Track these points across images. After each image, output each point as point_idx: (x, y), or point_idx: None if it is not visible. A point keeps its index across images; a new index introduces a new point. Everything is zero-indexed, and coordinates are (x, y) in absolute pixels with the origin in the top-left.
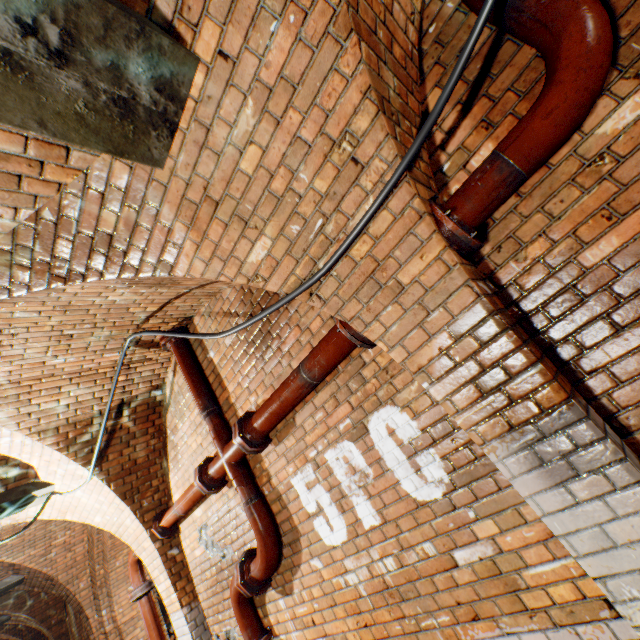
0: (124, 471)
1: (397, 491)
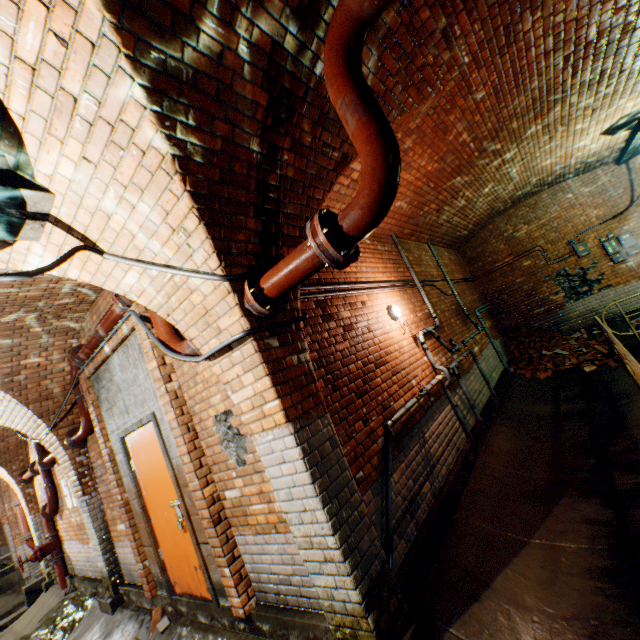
0: (2, 452)
1: None
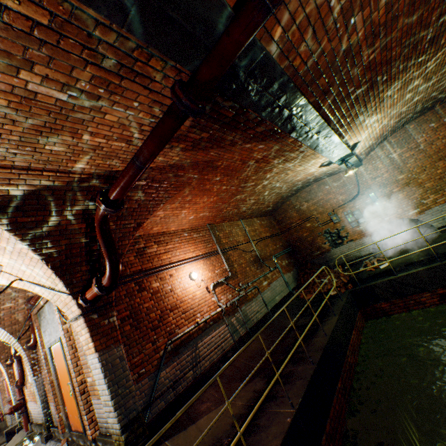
0: None
1: None
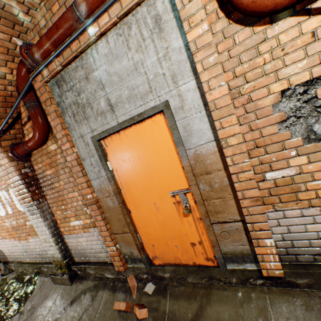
0: None
1: (16, 207)
